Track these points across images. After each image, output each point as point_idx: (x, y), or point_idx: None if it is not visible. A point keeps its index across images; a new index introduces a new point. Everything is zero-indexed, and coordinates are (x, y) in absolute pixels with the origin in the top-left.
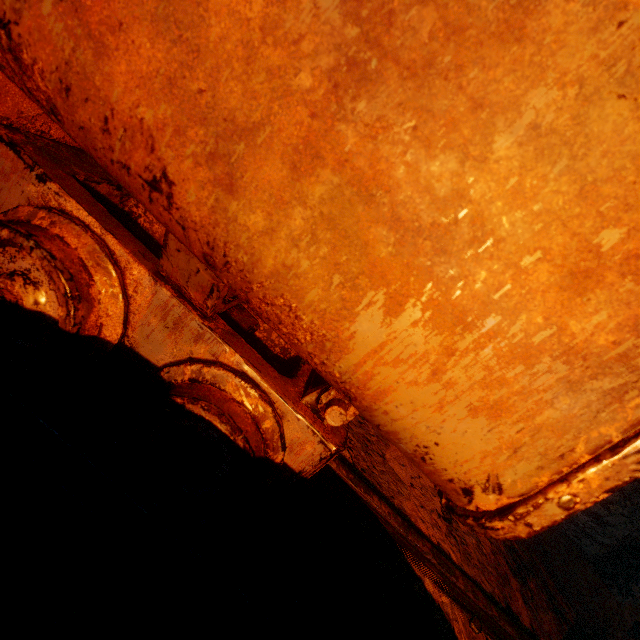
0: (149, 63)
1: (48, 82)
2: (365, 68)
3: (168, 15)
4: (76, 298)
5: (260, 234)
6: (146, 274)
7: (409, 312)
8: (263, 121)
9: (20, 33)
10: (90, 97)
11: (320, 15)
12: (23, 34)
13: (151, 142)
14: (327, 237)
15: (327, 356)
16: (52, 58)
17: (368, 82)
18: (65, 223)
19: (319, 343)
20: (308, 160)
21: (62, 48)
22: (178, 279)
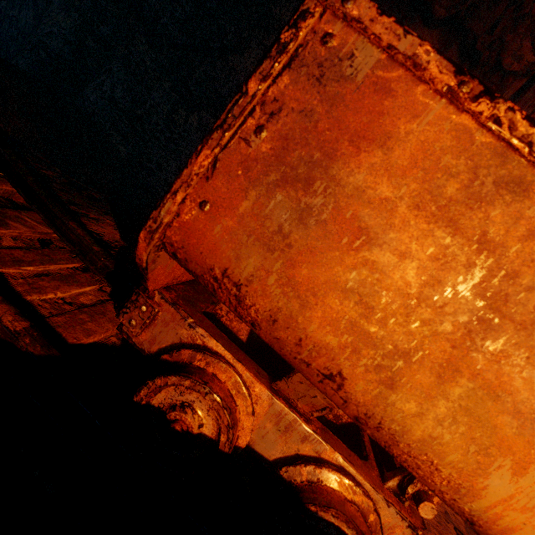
0: (337, 312)
1: (260, 315)
2: (489, 322)
3: (353, 288)
4: (233, 426)
5: (412, 415)
6: (265, 391)
7: (531, 474)
8: (417, 348)
9: (247, 290)
10: (291, 326)
11: (457, 293)
12: (249, 291)
13: (333, 355)
14: (464, 420)
15: (460, 497)
16: (267, 304)
17: (492, 330)
18: (215, 362)
19: (454, 488)
20: (449, 372)
21: (277, 301)
22: (289, 394)
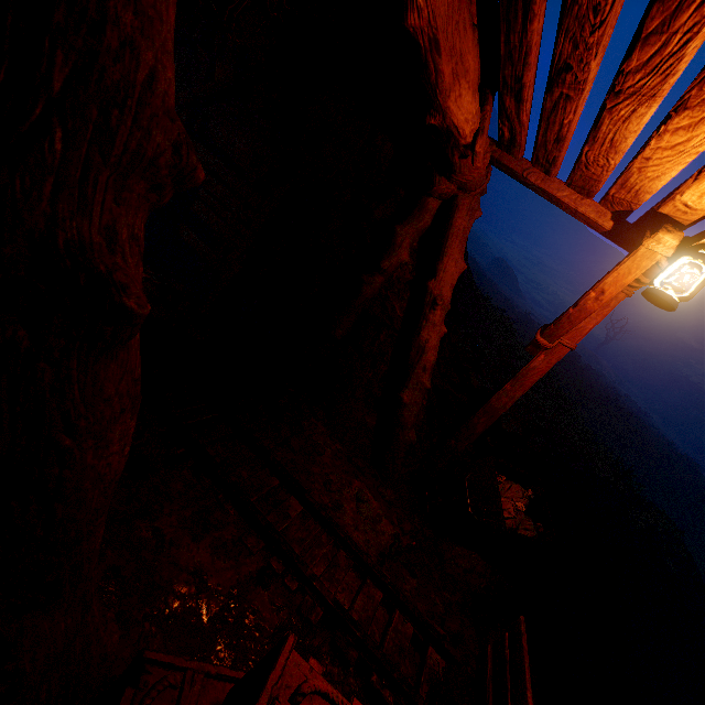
0: None
1: None
2: None
3: None
4: None
5: None
6: None
7: None
8: None
9: None
10: None
11: None
12: None
13: None
14: None
15: None
16: None
17: None
18: None
19: None
20: None
21: None
22: None
